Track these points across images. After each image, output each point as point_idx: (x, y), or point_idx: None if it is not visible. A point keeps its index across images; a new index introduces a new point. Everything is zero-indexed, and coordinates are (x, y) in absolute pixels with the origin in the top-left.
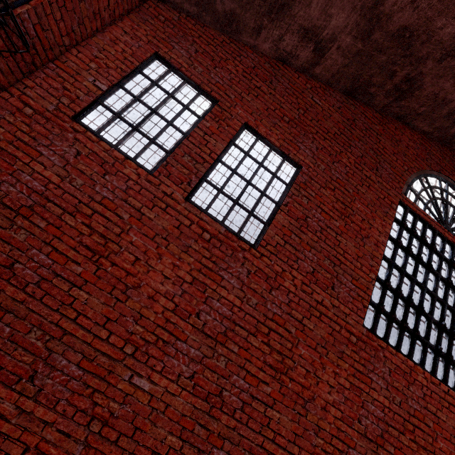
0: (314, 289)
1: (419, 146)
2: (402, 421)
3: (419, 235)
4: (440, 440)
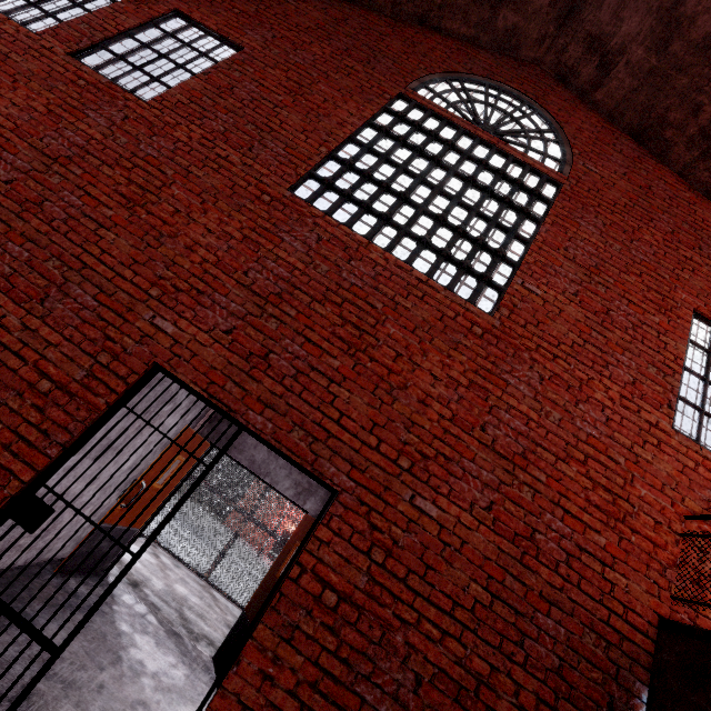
0: (220, 146)
1: (454, 51)
2: (324, 291)
3: (425, 128)
4: (392, 327)
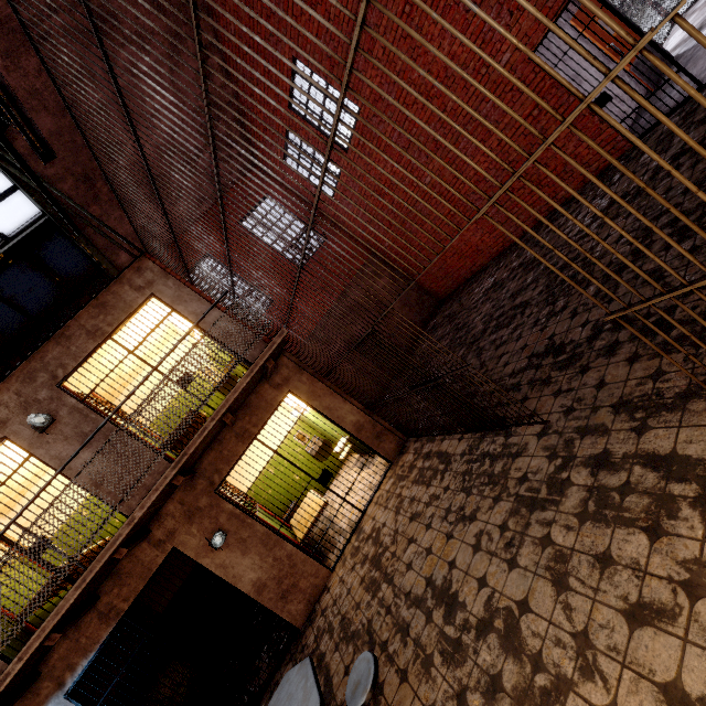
0: (376, 56)
1: None
2: None
3: None
4: None
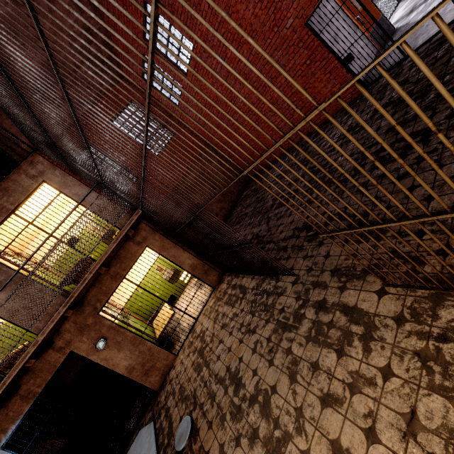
0: (203, 8)
1: None
2: None
3: None
4: None
